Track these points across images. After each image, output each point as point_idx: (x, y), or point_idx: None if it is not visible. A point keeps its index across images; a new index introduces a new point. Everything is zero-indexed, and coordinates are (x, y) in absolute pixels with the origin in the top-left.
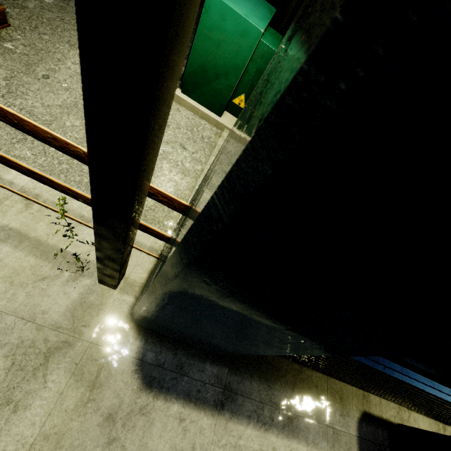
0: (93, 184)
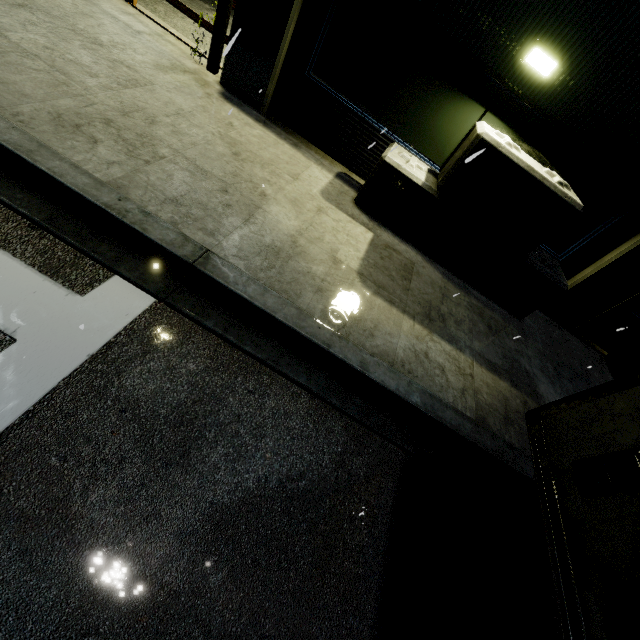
0: None
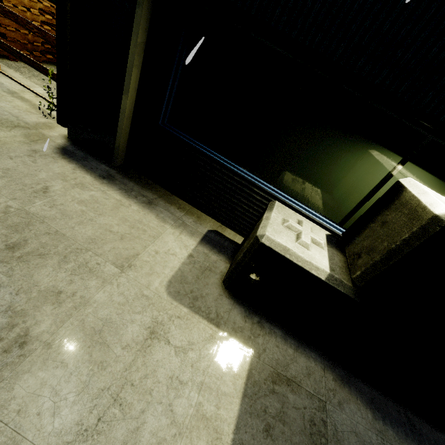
0: (56, 9)
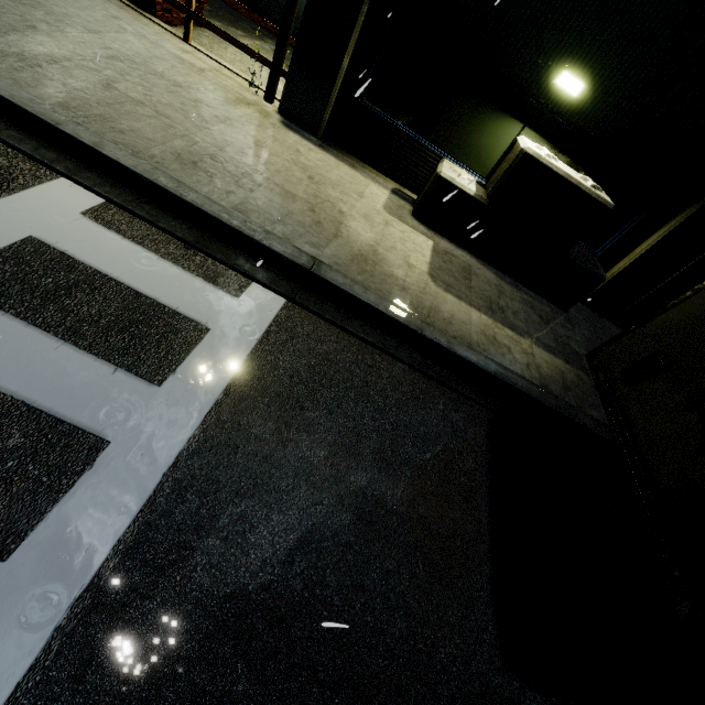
0: (286, 5)
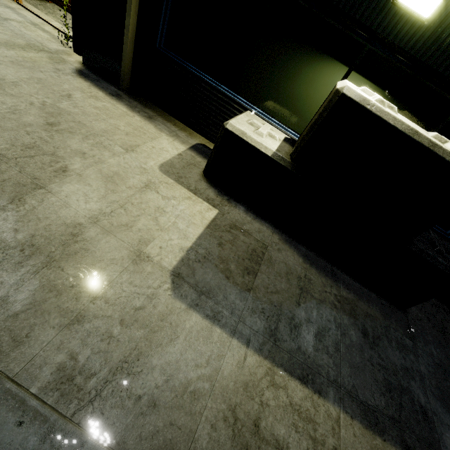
0: None
